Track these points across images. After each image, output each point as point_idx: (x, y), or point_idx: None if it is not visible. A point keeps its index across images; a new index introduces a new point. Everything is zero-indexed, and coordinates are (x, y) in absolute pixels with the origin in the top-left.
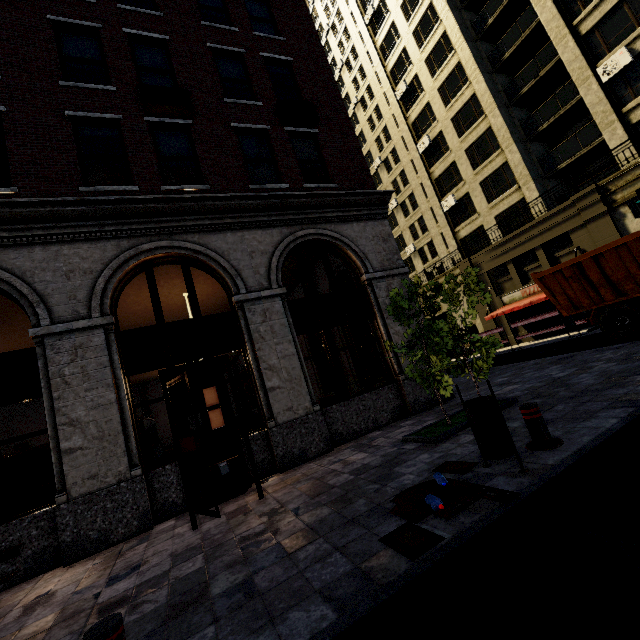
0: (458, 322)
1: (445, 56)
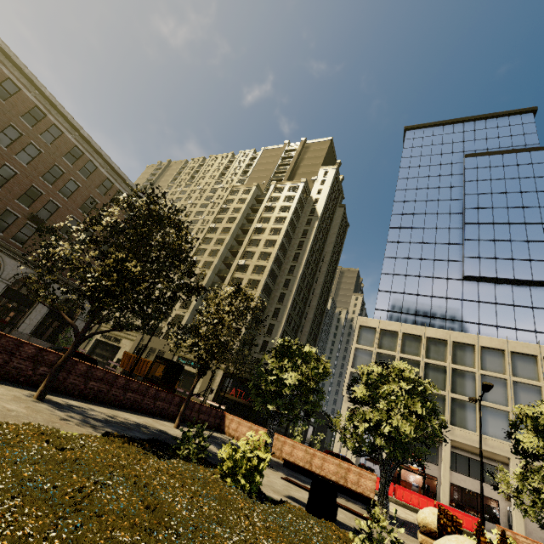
0: (119, 354)
1: (208, 267)
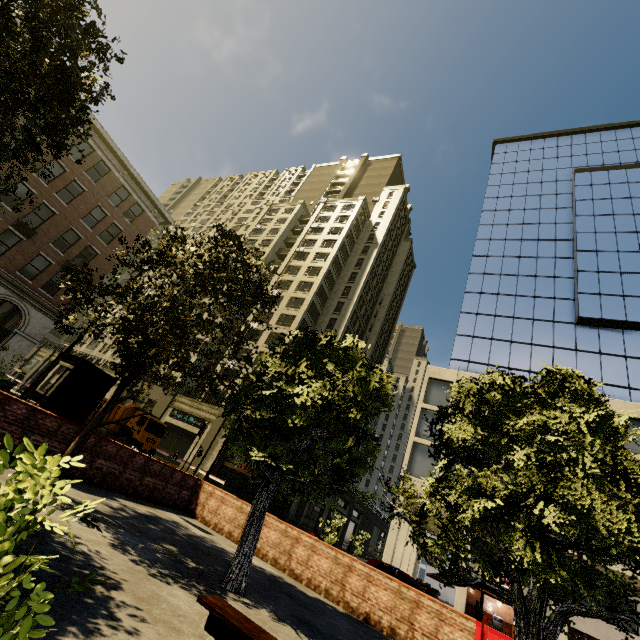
0: None
1: None
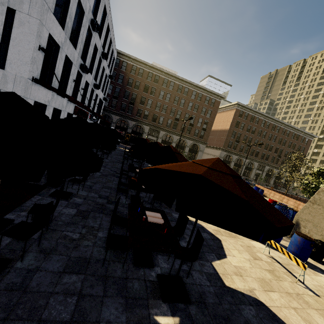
0: None
1: None
